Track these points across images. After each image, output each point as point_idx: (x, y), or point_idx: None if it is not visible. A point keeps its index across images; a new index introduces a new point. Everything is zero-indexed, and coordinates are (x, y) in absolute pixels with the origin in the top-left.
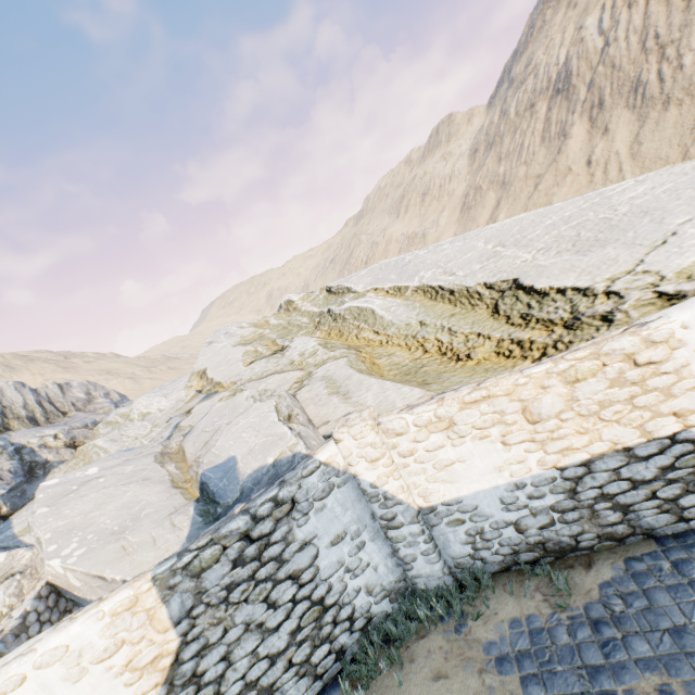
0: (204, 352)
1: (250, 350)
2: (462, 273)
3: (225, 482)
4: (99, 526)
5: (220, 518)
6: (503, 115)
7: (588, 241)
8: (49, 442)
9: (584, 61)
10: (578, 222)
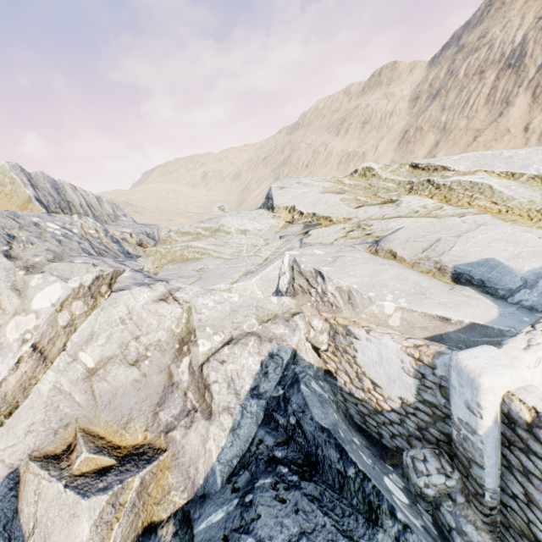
0: (279, 193)
1: (347, 197)
2: None
3: (495, 274)
4: (394, 287)
5: (506, 297)
6: (449, 74)
7: None
8: (127, 238)
9: (540, 46)
10: None
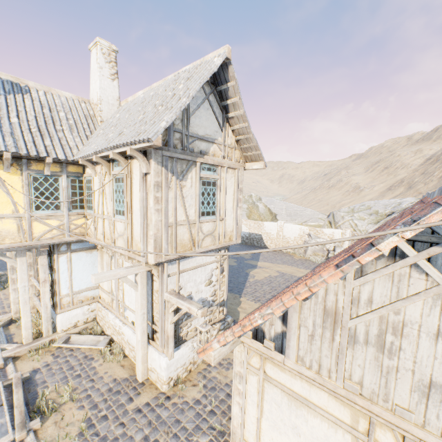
0: None
1: None
2: (275, 209)
3: None
4: None
5: None
6: None
7: (290, 215)
8: None
9: None
10: (296, 211)
